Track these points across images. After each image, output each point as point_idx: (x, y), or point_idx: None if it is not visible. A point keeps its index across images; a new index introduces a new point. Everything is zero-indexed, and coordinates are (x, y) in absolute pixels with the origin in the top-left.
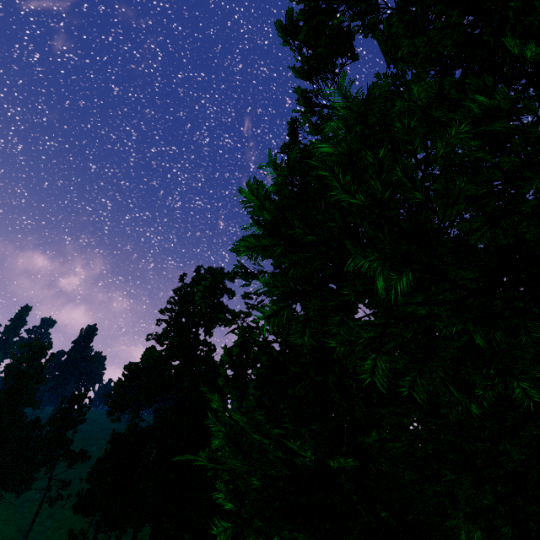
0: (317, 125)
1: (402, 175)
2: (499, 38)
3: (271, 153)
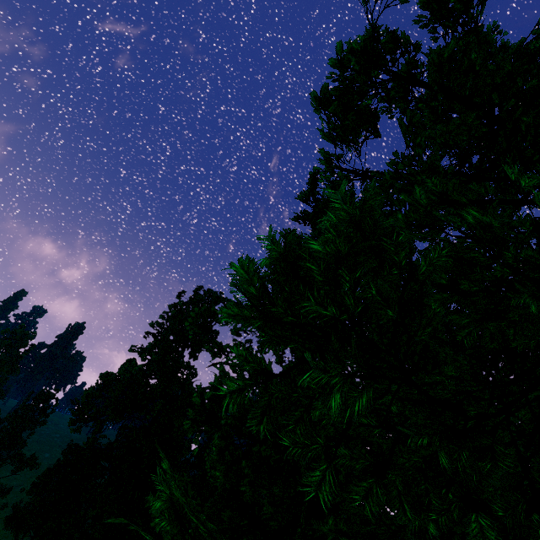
0: (334, 184)
1: (375, 294)
2: (515, 138)
3: (271, 228)
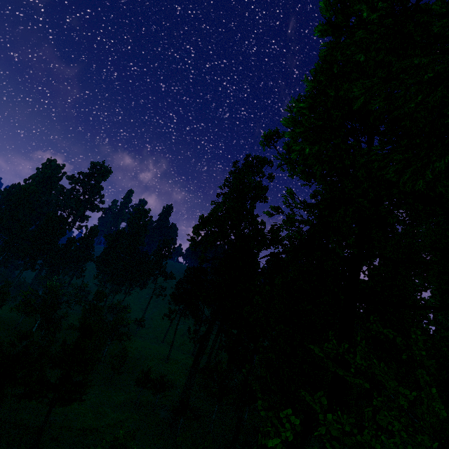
0: None
1: None
2: None
3: None
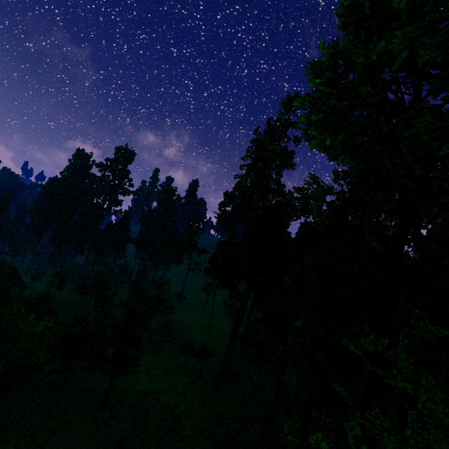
0: None
1: None
2: None
3: None
